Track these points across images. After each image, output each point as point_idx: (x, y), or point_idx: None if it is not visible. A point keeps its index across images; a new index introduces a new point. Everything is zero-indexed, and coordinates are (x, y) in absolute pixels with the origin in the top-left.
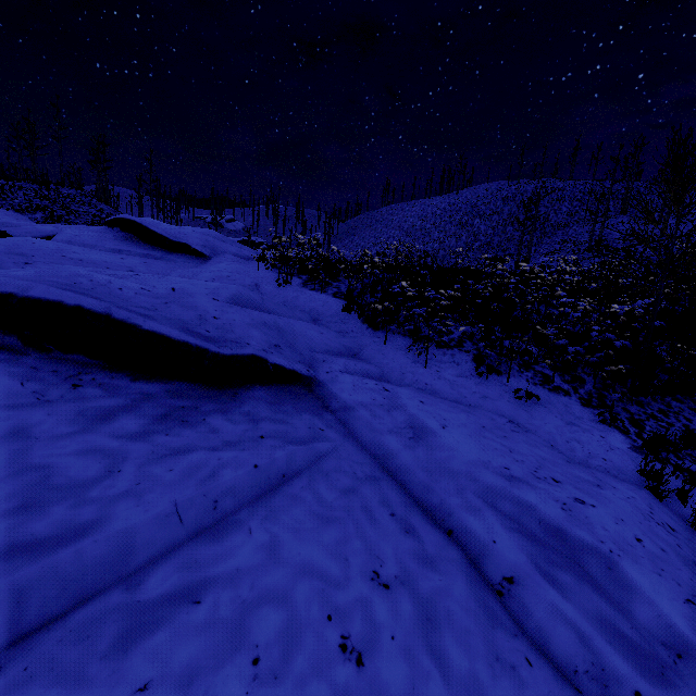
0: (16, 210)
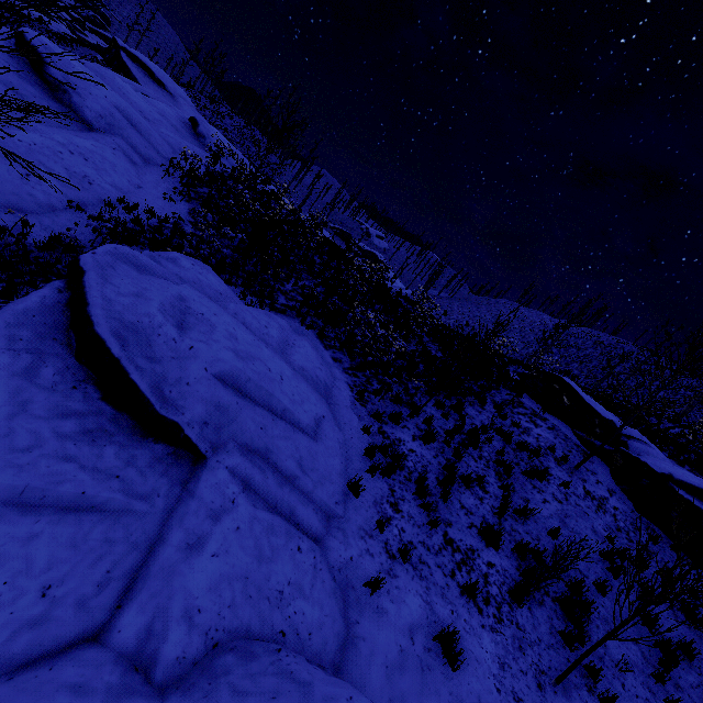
0: (210, 122)
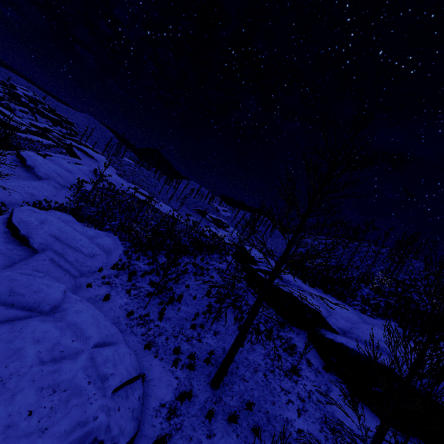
0: (116, 169)
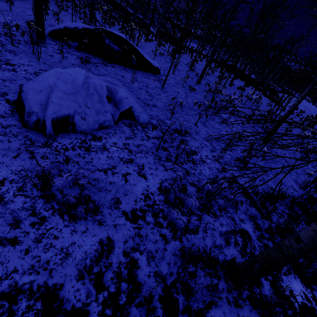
0: None
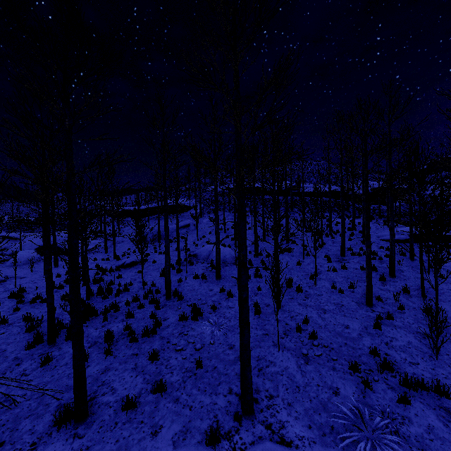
0: None
